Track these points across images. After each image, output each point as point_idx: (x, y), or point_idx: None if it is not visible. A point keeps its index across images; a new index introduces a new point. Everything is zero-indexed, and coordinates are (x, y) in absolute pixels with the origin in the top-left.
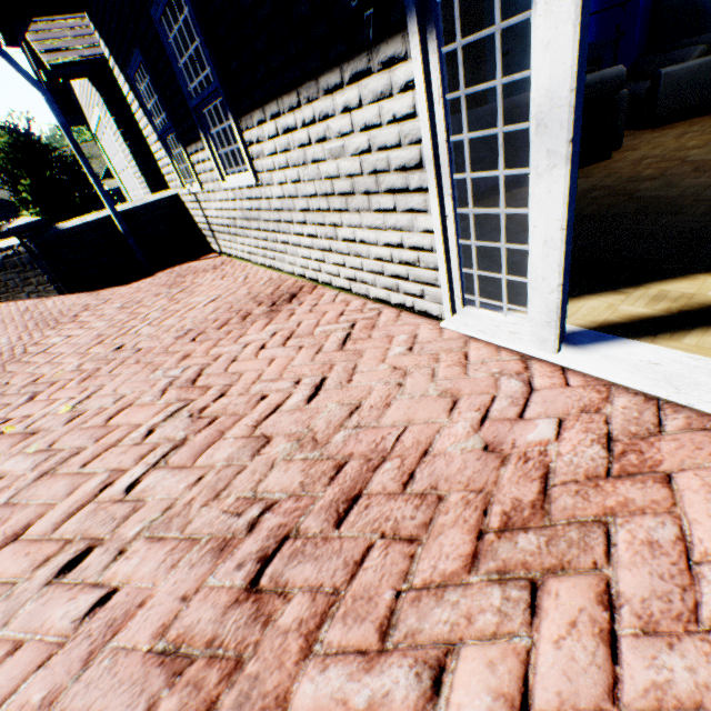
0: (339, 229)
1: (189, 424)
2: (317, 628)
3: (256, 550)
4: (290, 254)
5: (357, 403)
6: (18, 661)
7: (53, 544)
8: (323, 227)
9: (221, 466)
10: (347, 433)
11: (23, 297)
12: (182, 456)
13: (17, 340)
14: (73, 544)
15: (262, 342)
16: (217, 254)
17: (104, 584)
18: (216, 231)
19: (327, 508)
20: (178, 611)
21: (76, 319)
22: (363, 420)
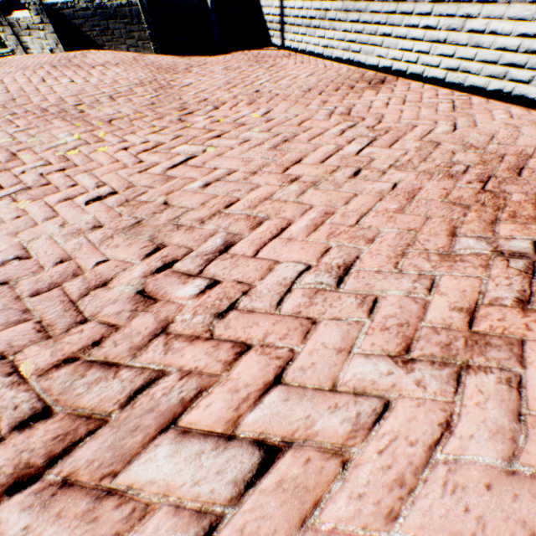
0: (470, 21)
1: (369, 132)
2: (535, 203)
3: (473, 179)
4: (384, 47)
5: (490, 136)
6: (363, 198)
7: (330, 167)
8: (451, 18)
9: (415, 150)
10: (494, 146)
11: (123, 49)
12: (380, 144)
13: (152, 76)
14: (345, 168)
15: (383, 102)
16: (276, 48)
17: (386, 182)
18: (288, 24)
19: (506, 170)
20: (445, 192)
21: (189, 71)
22: (501, 142)
